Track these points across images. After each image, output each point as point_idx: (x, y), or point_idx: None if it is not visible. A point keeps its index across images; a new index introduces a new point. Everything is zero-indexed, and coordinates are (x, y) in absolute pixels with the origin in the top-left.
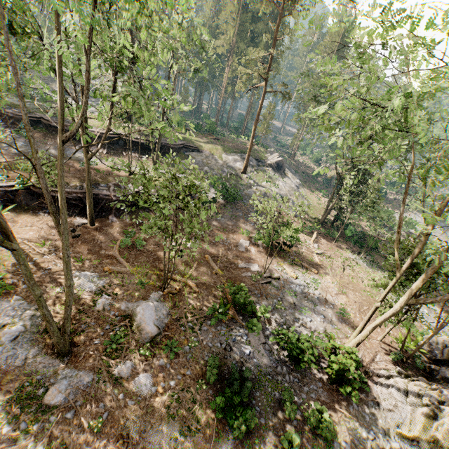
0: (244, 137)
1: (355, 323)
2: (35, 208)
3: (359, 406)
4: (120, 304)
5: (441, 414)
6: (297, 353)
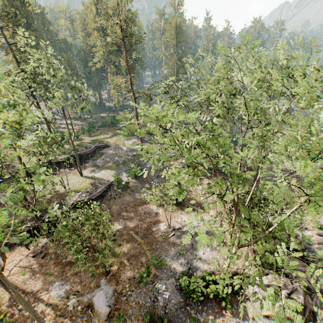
0: None
1: None
2: (11, 245)
3: (238, 305)
4: (83, 297)
5: (280, 296)
6: (191, 293)
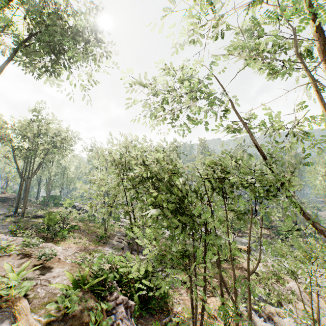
0: None
1: None
2: None
3: None
4: None
5: None
6: None
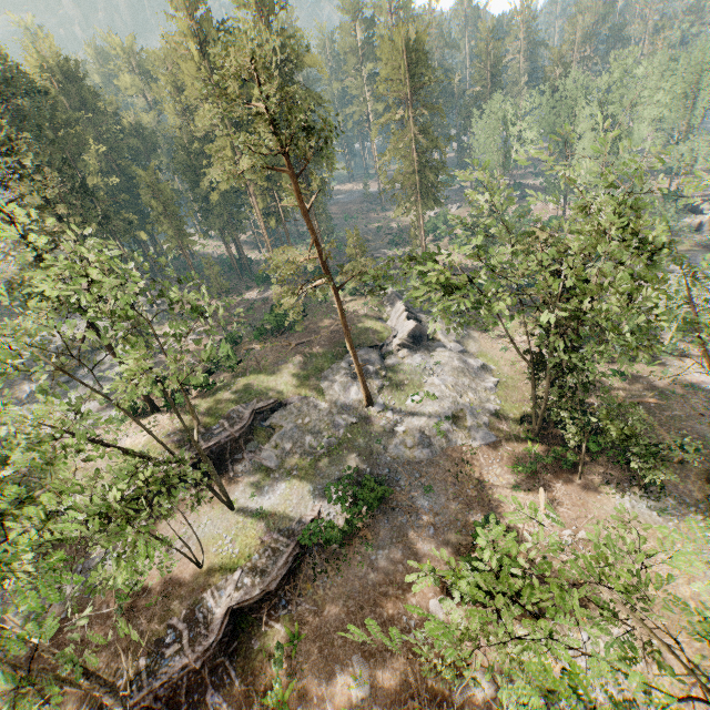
0: None
1: None
2: None
3: None
4: None
5: None
6: None
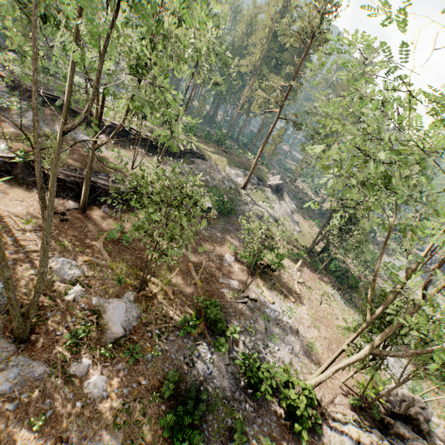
0: (251, 154)
1: (321, 360)
2: (30, 183)
3: None
4: (92, 297)
5: None
6: (258, 383)
